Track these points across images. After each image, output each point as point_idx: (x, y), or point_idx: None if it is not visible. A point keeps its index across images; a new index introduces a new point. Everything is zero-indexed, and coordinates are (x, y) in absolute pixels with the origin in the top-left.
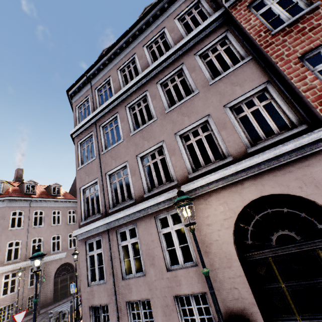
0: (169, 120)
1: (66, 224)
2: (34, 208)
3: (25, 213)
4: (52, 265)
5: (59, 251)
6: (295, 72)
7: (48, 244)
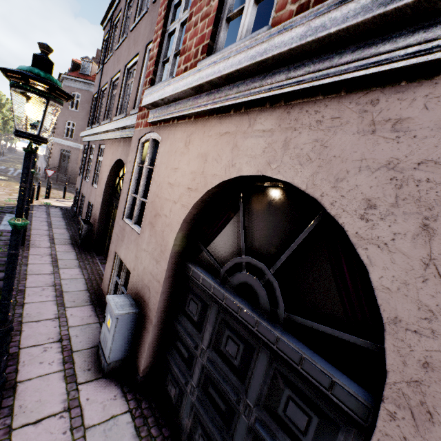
0: (129, 44)
1: None
2: None
3: None
4: None
5: None
6: (159, 24)
7: None
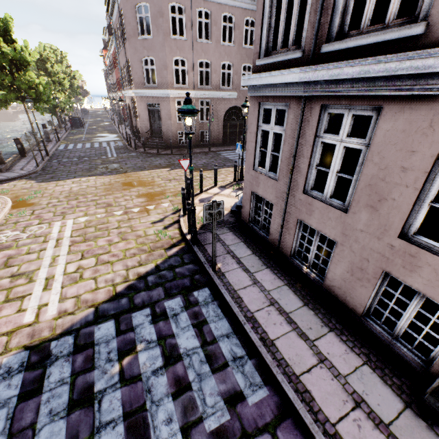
0: None
1: (239, 46)
2: (197, 3)
3: (186, 12)
4: (221, 104)
5: (229, 89)
6: None
7: (217, 74)
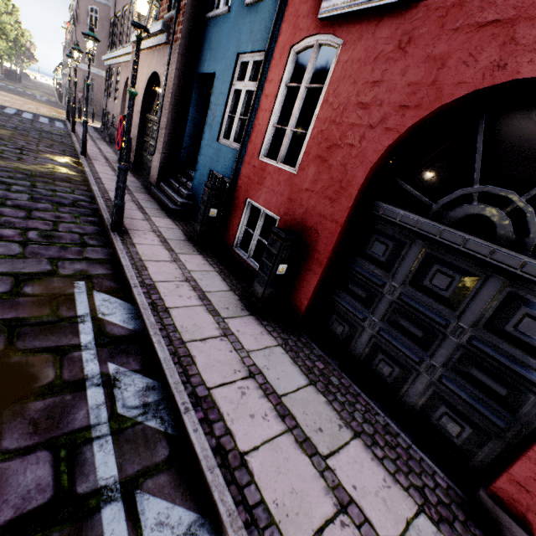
0: None
1: None
2: None
3: None
4: None
5: None
6: None
7: None
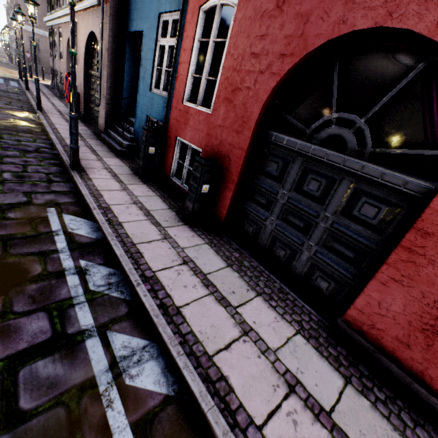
0: None
1: None
2: None
3: None
4: None
5: None
6: None
7: None
